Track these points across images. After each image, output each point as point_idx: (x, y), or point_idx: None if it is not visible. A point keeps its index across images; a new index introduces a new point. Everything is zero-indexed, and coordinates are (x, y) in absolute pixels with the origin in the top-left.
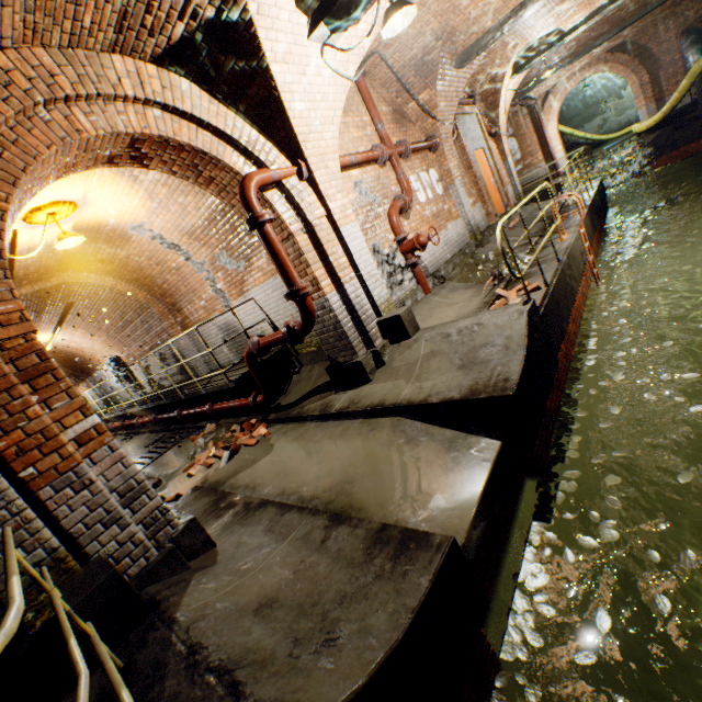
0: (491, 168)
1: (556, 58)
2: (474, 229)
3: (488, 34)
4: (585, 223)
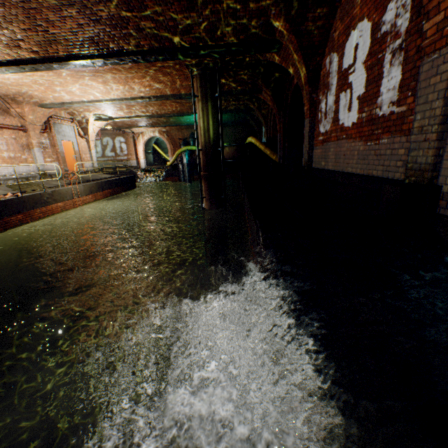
0: (76, 151)
1: (129, 123)
2: (42, 171)
3: (52, 104)
4: (91, 186)
